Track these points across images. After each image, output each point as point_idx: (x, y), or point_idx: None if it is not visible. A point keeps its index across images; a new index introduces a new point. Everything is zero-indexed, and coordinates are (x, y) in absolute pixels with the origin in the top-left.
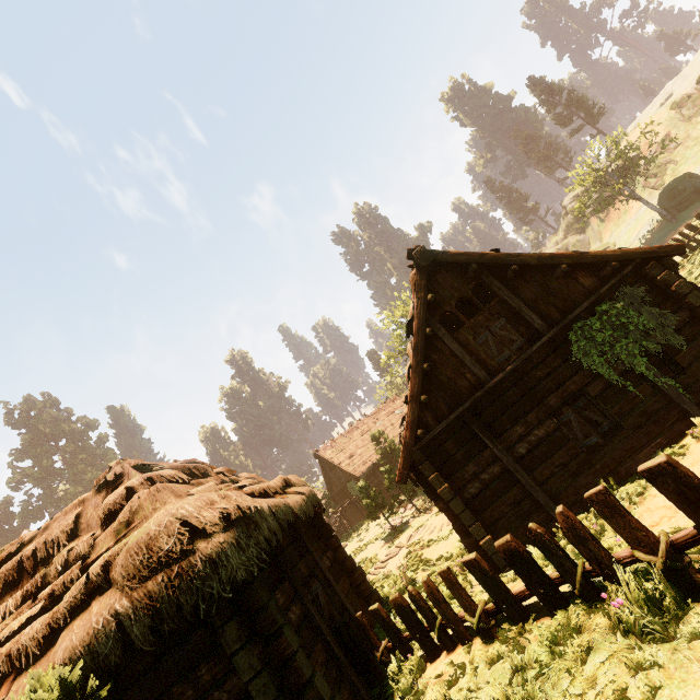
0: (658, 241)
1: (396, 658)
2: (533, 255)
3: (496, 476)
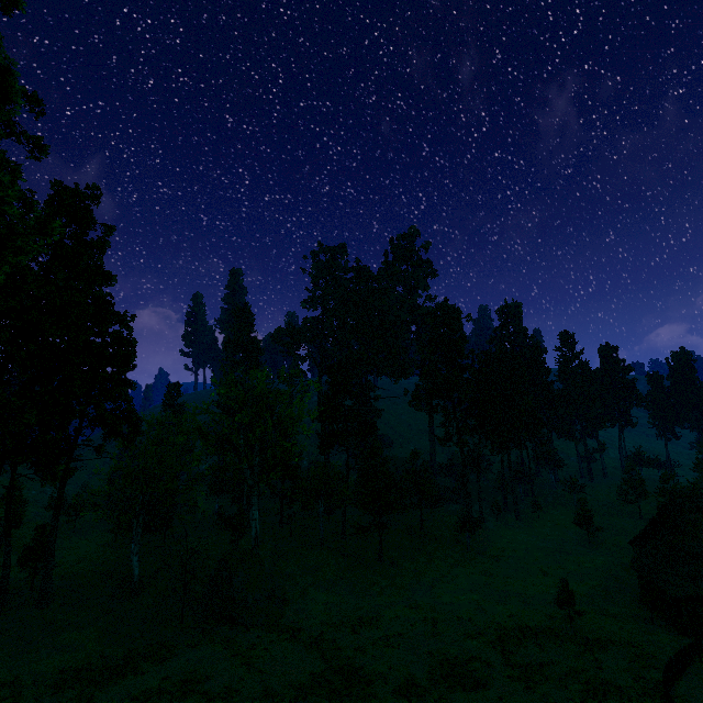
0: None
1: None
2: None
3: None
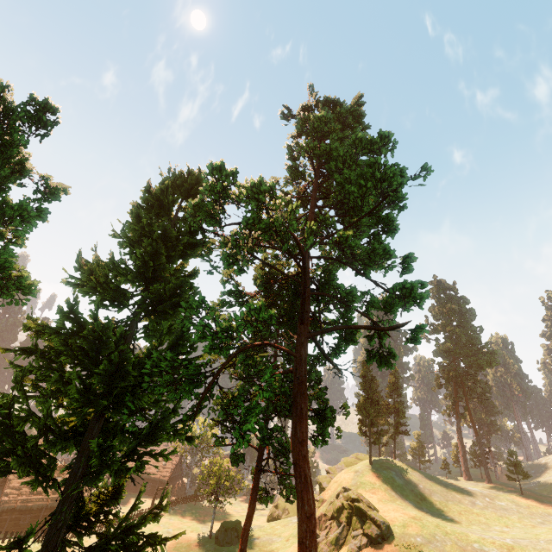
0: (207, 535)
1: None
2: (5, 485)
3: None
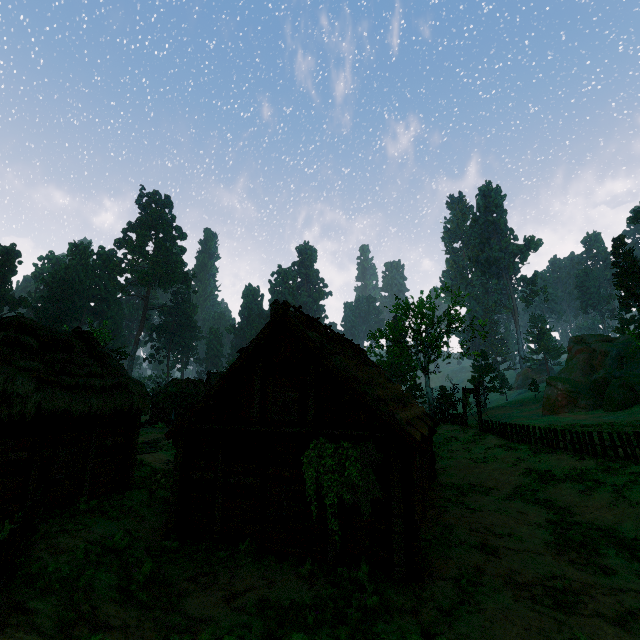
0: None
1: (54, 516)
2: (337, 370)
3: (210, 480)
